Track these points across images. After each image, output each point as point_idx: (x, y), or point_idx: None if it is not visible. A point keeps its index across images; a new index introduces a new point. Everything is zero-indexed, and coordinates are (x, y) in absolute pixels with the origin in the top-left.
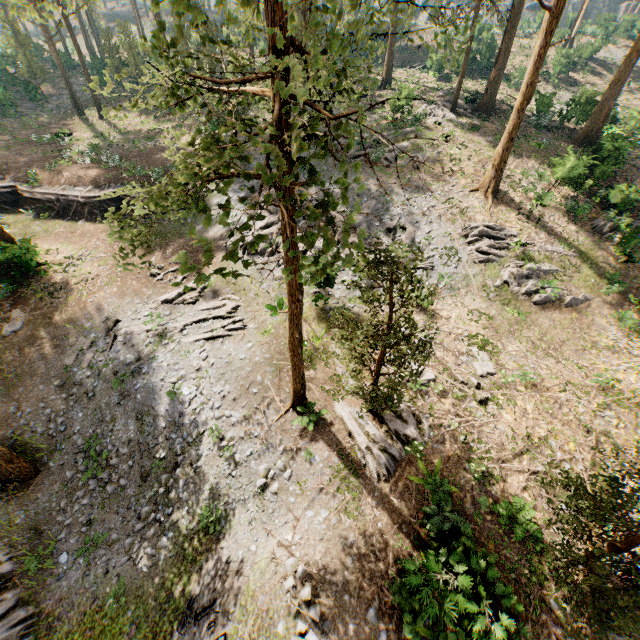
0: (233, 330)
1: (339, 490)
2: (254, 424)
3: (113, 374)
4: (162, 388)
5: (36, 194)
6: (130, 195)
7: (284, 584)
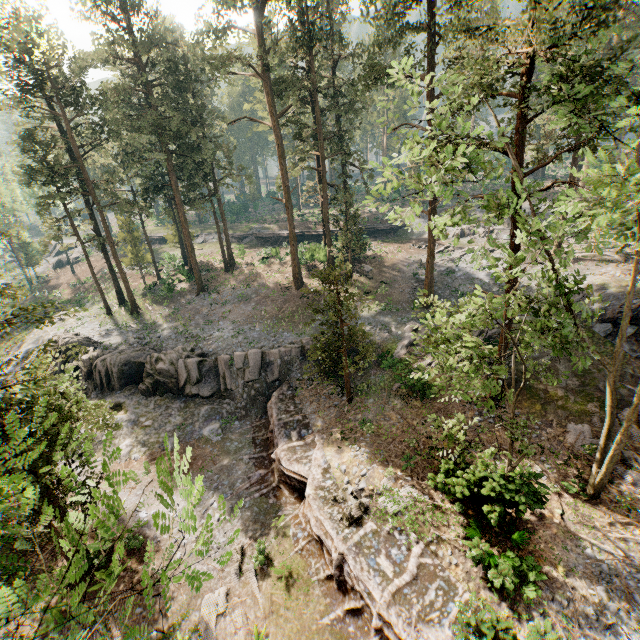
0: (490, 251)
1: (608, 264)
2: (539, 267)
3: (440, 274)
4: (473, 272)
5: (319, 232)
6: (370, 227)
7: (615, 276)
